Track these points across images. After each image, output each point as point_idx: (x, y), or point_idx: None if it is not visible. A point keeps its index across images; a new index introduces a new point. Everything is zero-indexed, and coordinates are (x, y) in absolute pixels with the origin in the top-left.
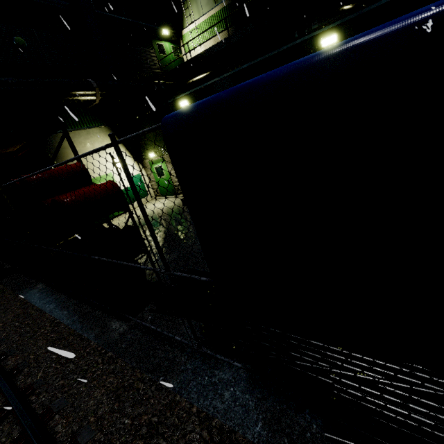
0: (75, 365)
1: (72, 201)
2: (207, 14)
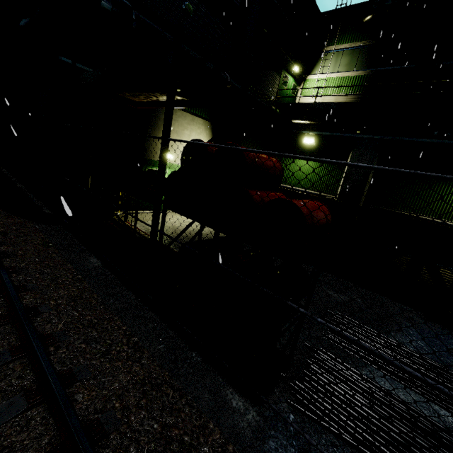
0: None
1: (307, 214)
2: (342, 73)
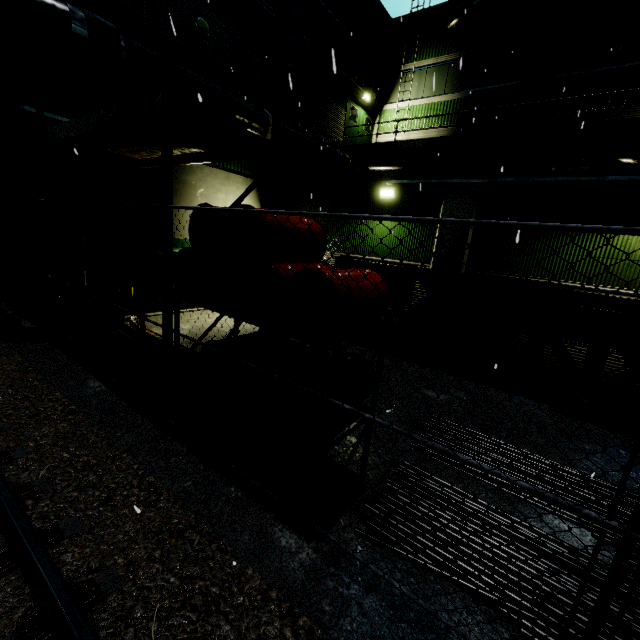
0: (234, 628)
1: (343, 286)
2: (429, 99)
